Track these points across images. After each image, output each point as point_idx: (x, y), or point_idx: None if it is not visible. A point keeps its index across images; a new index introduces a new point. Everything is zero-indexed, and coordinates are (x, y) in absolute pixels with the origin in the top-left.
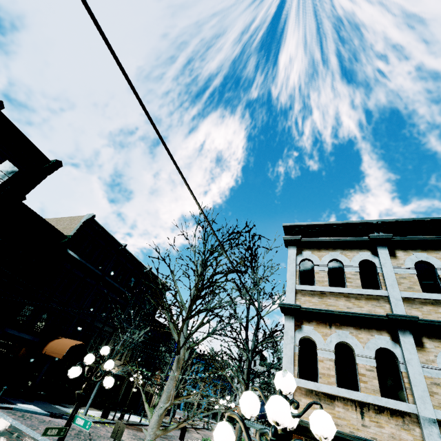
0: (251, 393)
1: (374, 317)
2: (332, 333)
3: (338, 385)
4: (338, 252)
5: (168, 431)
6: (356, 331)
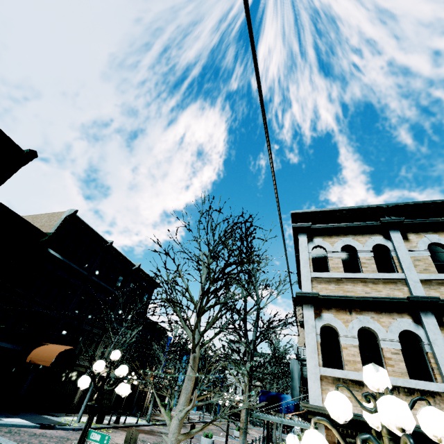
0: (339, 393)
1: (395, 300)
2: (353, 319)
3: None
4: (350, 238)
5: (191, 435)
6: (377, 316)
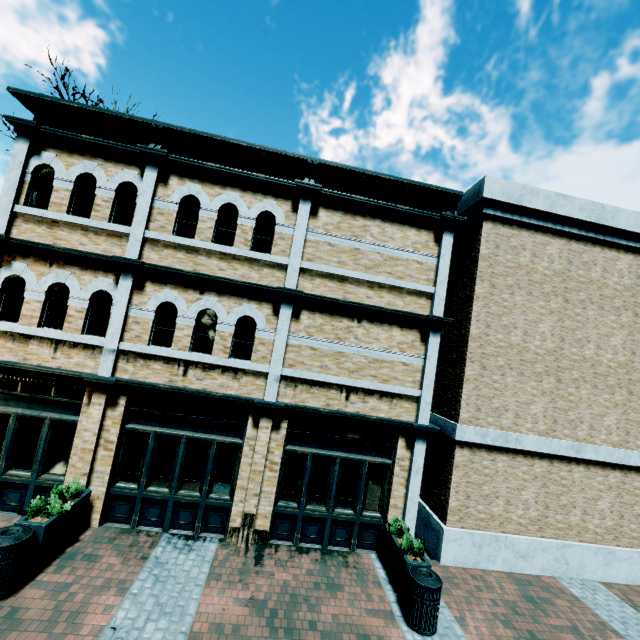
0: None
1: (102, 258)
2: (51, 273)
3: (46, 325)
4: (97, 163)
5: None
6: (81, 272)
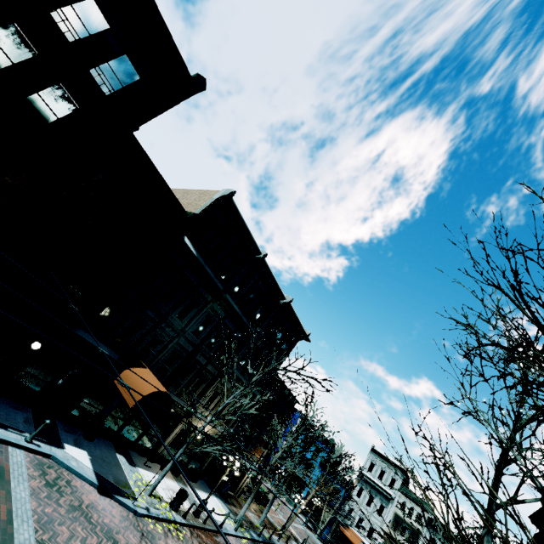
0: None
1: None
2: None
3: None
4: None
5: None
6: None
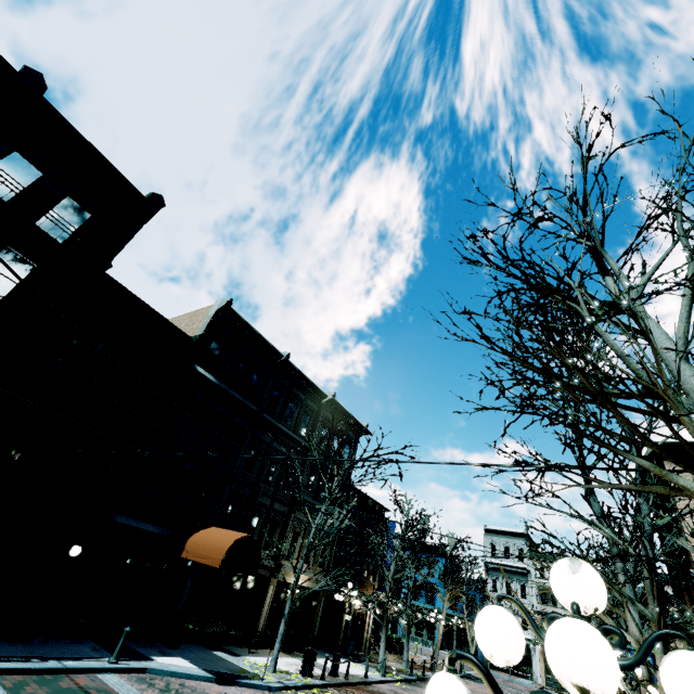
0: None
1: None
2: None
3: None
4: None
5: None
6: None
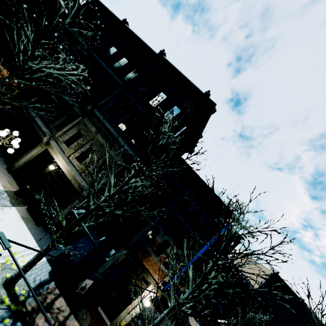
0: None
1: None
2: None
3: None
4: None
5: None
6: None
